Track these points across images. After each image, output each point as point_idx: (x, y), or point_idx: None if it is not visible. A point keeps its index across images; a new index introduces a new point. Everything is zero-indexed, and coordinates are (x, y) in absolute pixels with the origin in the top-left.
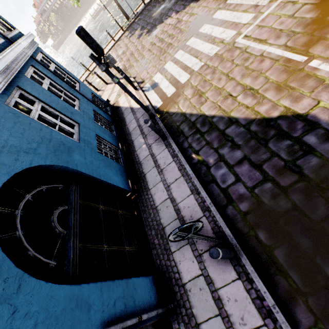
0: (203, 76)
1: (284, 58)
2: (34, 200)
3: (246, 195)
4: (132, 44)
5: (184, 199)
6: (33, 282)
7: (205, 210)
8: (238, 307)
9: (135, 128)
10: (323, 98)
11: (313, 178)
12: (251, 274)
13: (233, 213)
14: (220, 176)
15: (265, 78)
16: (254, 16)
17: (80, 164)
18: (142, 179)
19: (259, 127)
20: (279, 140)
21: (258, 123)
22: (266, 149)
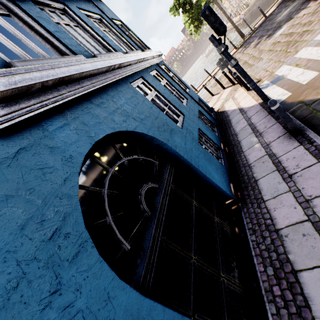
0: None
1: None
2: (128, 166)
3: None
4: (246, 55)
5: None
6: (94, 257)
7: None
8: None
9: (244, 128)
10: None
11: None
12: None
13: None
14: None
15: None
16: None
17: (179, 147)
18: (250, 185)
19: None
20: None
21: None
22: None
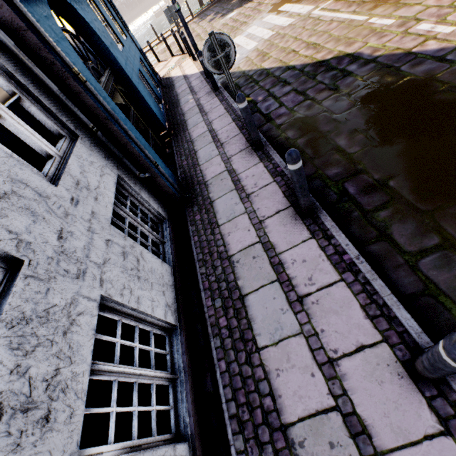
0: (272, 41)
1: (349, 20)
2: (73, 39)
3: (285, 113)
4: (201, 28)
5: (224, 127)
6: (72, 50)
7: (243, 129)
8: (254, 179)
9: (185, 90)
10: (371, 41)
11: (345, 90)
12: (272, 155)
13: (270, 127)
14: (266, 107)
15: (329, 35)
16: None
17: (120, 61)
18: (181, 124)
19: (313, 67)
20: (327, 72)
21: (312, 65)
22: (313, 81)
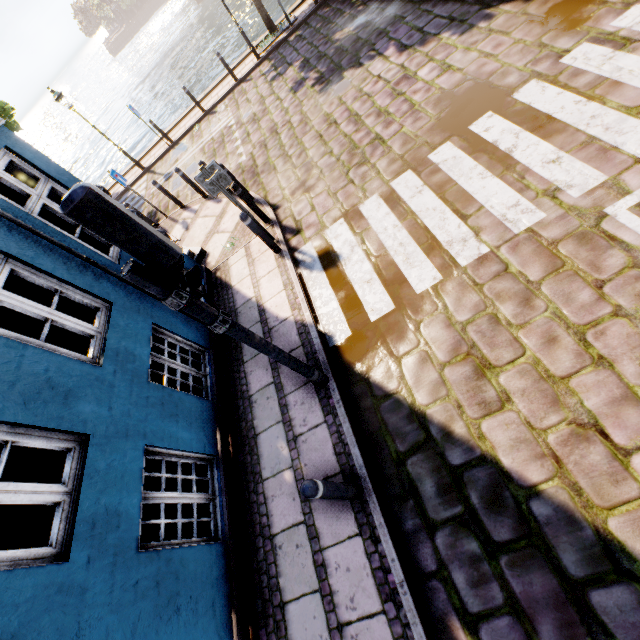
0: (489, 298)
1: None
2: None
3: None
4: (278, 104)
5: None
6: None
7: None
8: None
9: (268, 390)
10: None
11: None
12: None
13: None
14: None
15: None
16: None
17: None
18: (273, 615)
19: None
20: None
21: None
22: None
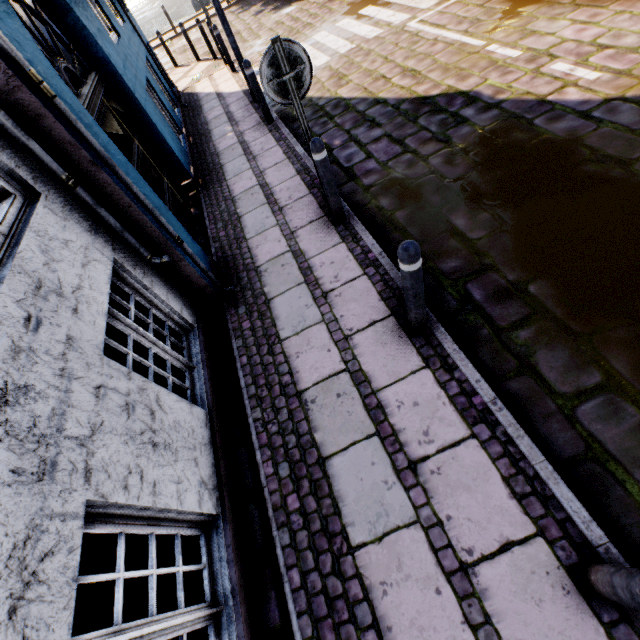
0: (351, 59)
1: (460, 42)
2: (30, 15)
3: (376, 169)
4: (242, 22)
5: (284, 181)
6: (28, 35)
7: (314, 187)
8: (334, 268)
9: (220, 116)
10: (491, 77)
11: (460, 144)
12: (360, 233)
13: (354, 189)
14: (346, 156)
15: (433, 60)
16: (438, 2)
17: (115, 61)
18: (215, 171)
19: (412, 105)
20: (433, 115)
21: (412, 102)
22: (414, 125)
